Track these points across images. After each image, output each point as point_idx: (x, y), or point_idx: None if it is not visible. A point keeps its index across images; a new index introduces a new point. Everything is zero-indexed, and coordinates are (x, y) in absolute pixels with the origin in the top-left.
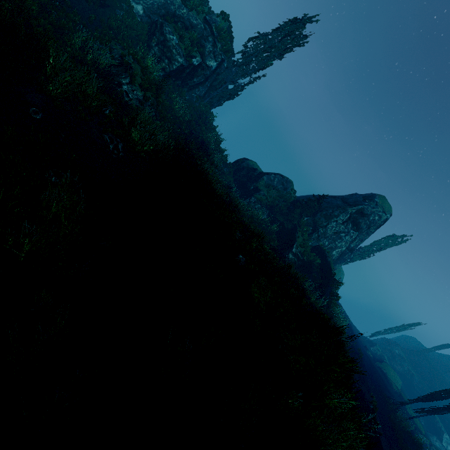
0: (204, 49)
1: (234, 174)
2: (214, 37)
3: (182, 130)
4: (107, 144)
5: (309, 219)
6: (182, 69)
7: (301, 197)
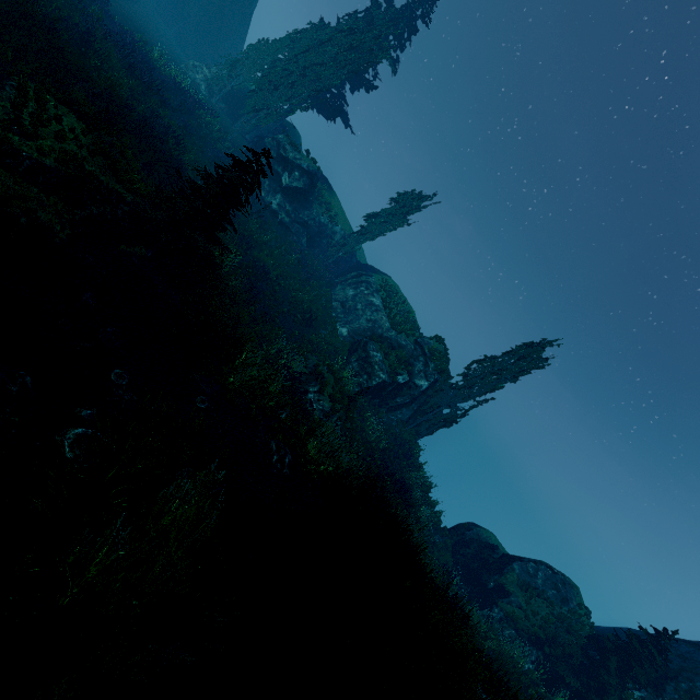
0: (412, 368)
1: (454, 550)
2: (426, 357)
3: (374, 459)
4: (270, 453)
5: (648, 699)
6: (383, 386)
7: (605, 628)
